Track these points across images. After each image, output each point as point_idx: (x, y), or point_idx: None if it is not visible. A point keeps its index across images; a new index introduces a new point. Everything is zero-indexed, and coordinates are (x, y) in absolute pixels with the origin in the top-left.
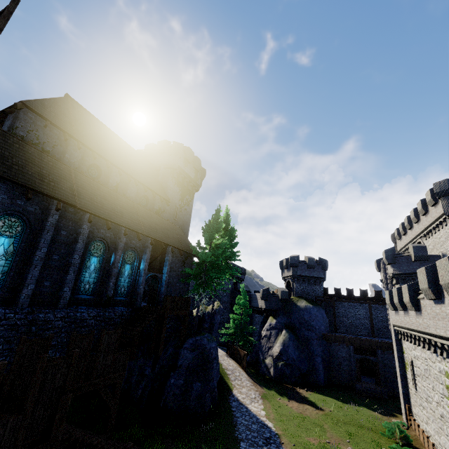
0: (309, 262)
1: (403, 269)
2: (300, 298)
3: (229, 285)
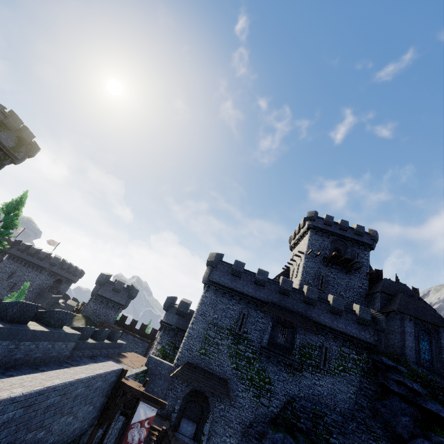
0: (117, 285)
1: (168, 318)
2: (83, 318)
3: (43, 282)
